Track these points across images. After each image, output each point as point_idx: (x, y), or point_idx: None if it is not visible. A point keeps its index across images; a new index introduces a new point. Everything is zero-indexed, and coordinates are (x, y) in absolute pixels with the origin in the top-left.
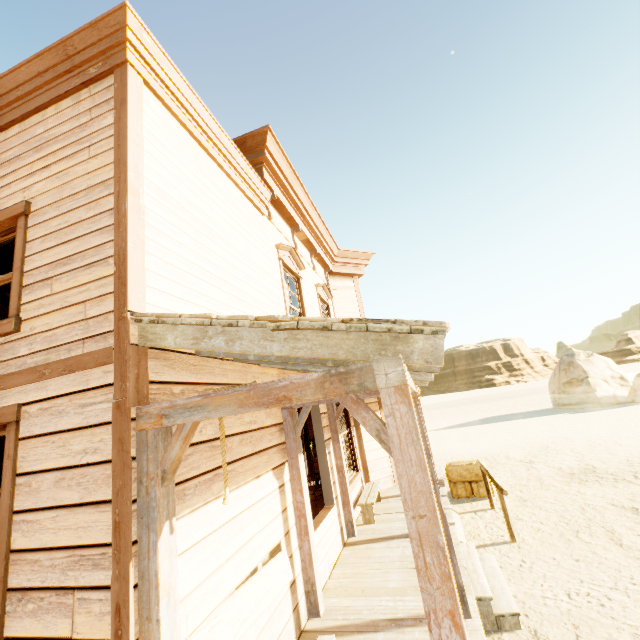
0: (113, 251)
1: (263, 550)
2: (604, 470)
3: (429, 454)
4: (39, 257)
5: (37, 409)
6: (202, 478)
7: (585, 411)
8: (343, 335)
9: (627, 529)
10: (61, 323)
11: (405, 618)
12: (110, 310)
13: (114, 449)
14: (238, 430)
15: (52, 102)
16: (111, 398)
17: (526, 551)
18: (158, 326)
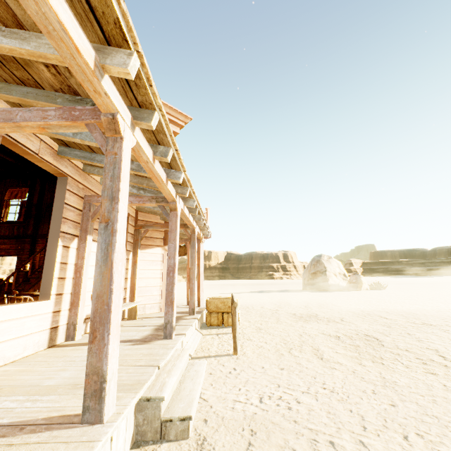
0: None
1: None
2: (323, 316)
3: (118, 198)
4: None
5: None
6: None
7: (320, 291)
8: None
9: (329, 348)
10: None
11: (4, 425)
12: None
13: None
14: None
15: None
16: None
17: (242, 361)
18: None
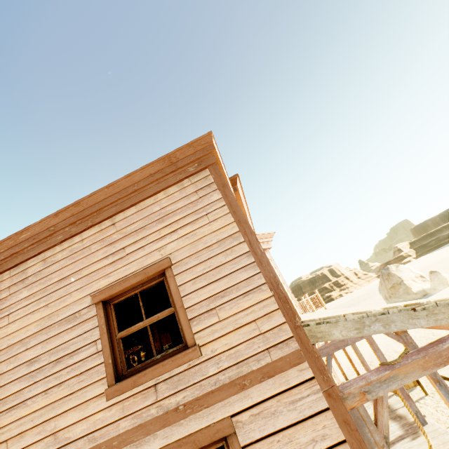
0: (262, 280)
1: None
2: None
3: None
4: (195, 295)
5: (248, 416)
6: None
7: None
8: None
9: None
10: (239, 341)
11: None
12: (280, 322)
13: (343, 431)
14: None
15: (162, 190)
16: (316, 390)
17: None
18: (321, 326)
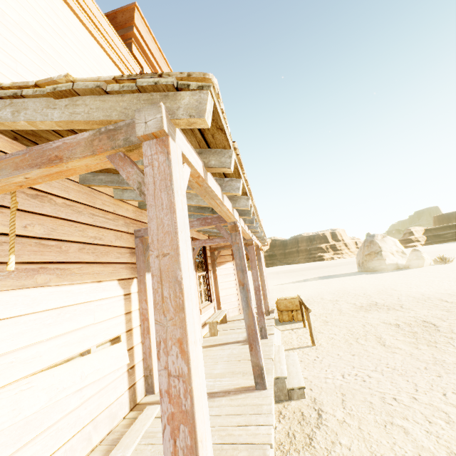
0: None
1: (98, 338)
2: (382, 304)
3: (246, 270)
4: None
5: None
6: (22, 266)
7: (377, 273)
8: (118, 98)
9: (390, 336)
10: None
11: (218, 392)
12: None
13: None
14: (78, 239)
15: None
16: None
17: (321, 351)
18: None
